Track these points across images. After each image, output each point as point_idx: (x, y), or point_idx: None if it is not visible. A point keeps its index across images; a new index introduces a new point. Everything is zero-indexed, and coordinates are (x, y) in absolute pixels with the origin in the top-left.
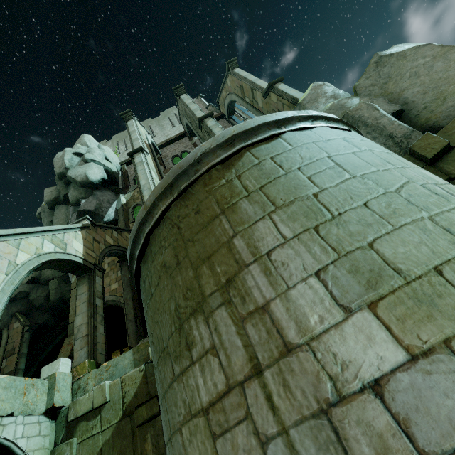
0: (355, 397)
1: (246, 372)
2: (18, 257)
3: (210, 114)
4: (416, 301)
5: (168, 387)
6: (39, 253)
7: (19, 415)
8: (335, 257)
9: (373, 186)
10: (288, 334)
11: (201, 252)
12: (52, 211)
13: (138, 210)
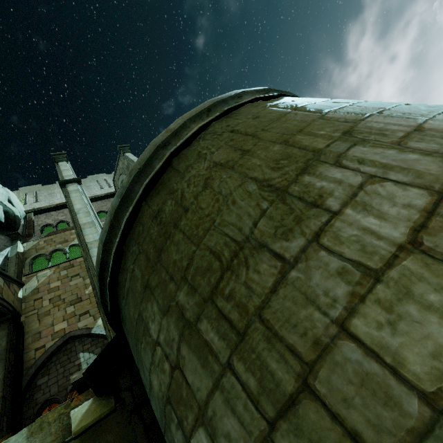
0: None
1: None
2: None
3: None
4: None
5: (272, 292)
6: None
7: None
8: None
9: None
10: None
11: (284, 131)
12: None
13: (37, 266)
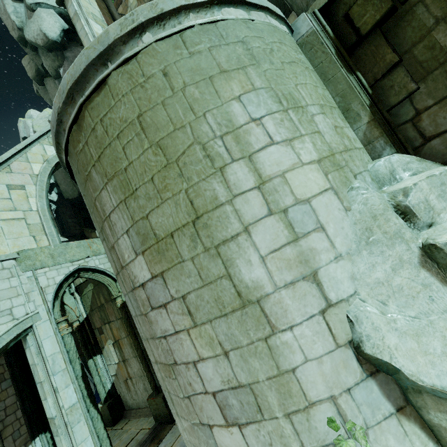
0: (138, 288)
1: (116, 272)
2: (33, 169)
3: None
4: (157, 253)
5: None
6: (46, 159)
7: (93, 256)
8: (132, 223)
9: (161, 157)
10: (121, 261)
11: (89, 205)
12: (45, 87)
13: None
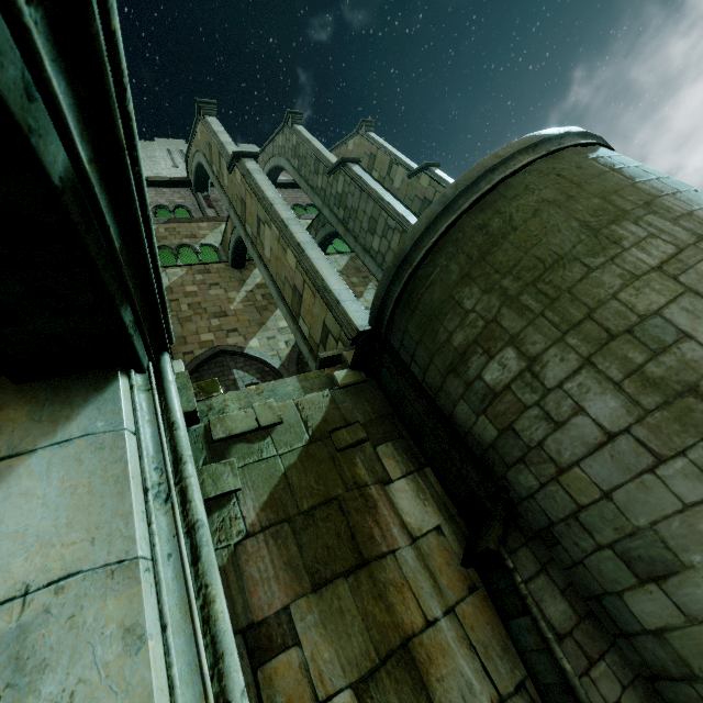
0: None
1: (693, 240)
2: None
3: (357, 159)
4: None
5: (578, 281)
6: None
7: None
8: None
9: None
10: None
11: (603, 189)
12: None
13: None
